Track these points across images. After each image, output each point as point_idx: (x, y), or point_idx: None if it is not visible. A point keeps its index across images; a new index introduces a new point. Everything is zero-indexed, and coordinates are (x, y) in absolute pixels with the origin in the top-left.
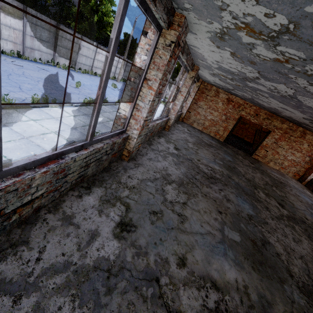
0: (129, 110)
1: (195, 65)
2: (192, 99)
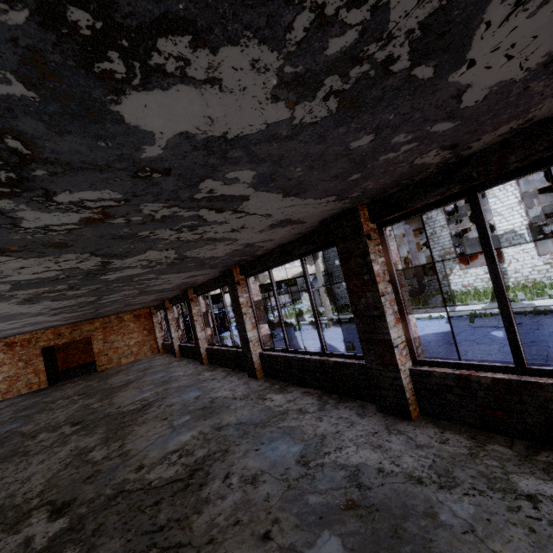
0: None
1: None
2: None
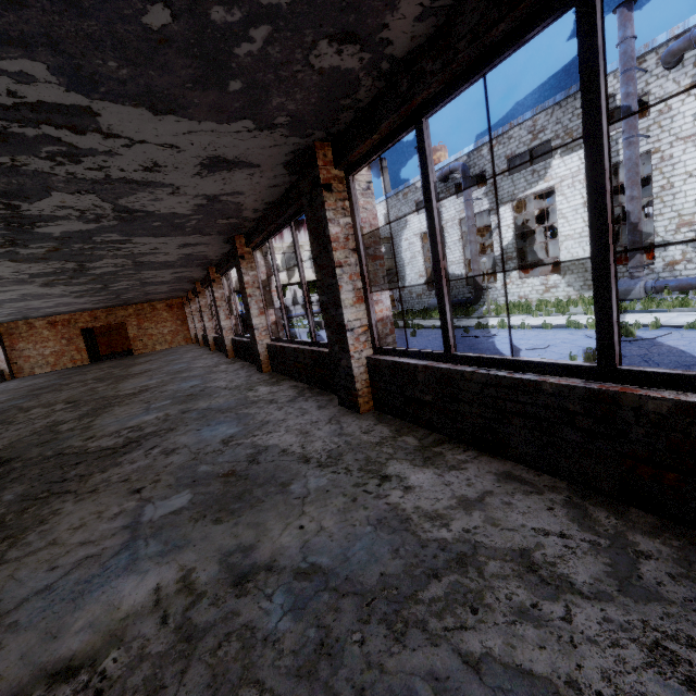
0: None
1: None
2: (1, 348)
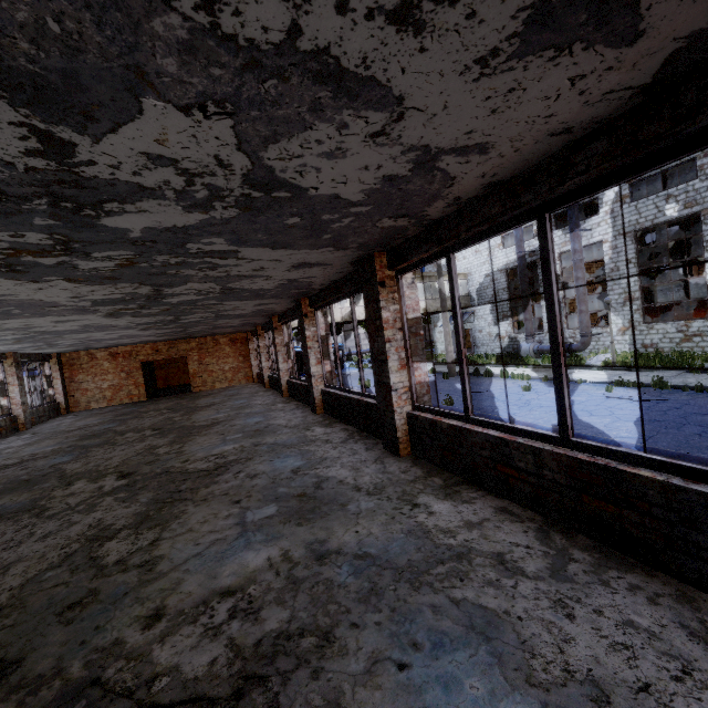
0: None
1: (6, 353)
2: (60, 380)
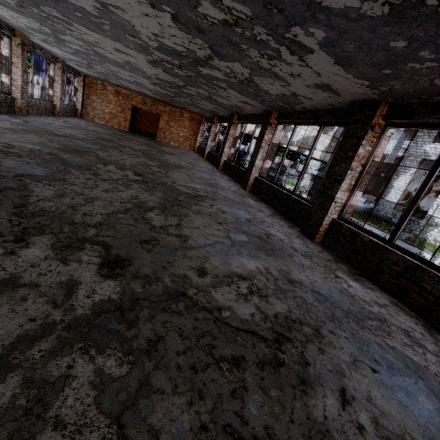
0: (9, 81)
1: (58, 58)
2: (81, 93)
